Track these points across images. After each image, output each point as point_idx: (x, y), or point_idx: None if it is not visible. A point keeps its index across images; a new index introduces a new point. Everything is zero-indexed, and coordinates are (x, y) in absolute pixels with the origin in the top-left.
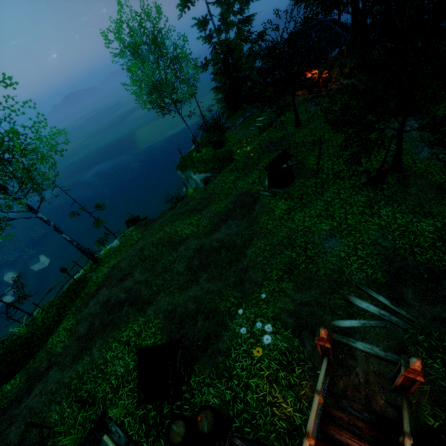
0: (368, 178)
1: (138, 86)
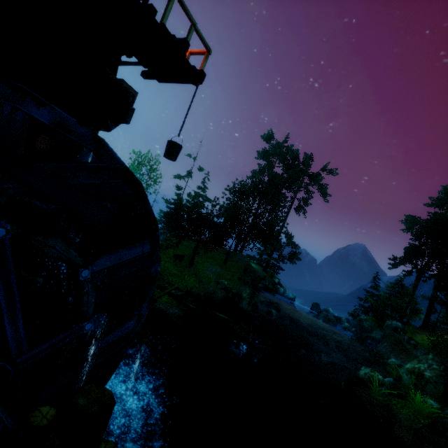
0: (175, 254)
1: None
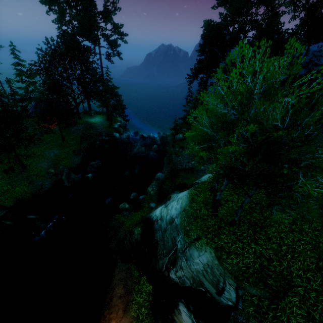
0: (5, 169)
1: None
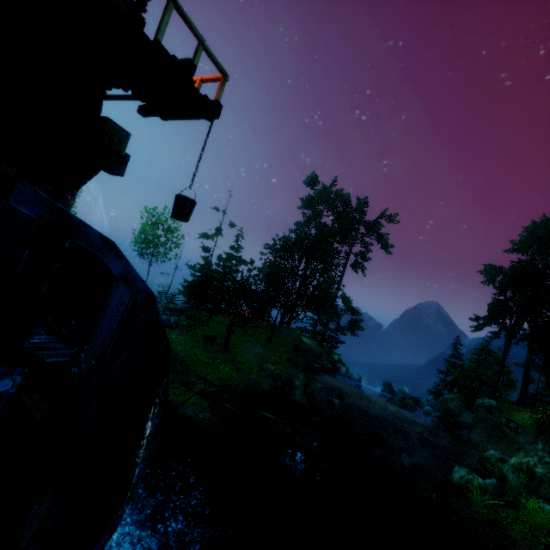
0: (205, 336)
1: (139, 234)
